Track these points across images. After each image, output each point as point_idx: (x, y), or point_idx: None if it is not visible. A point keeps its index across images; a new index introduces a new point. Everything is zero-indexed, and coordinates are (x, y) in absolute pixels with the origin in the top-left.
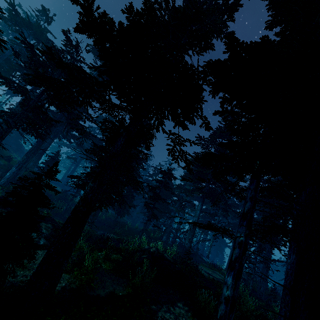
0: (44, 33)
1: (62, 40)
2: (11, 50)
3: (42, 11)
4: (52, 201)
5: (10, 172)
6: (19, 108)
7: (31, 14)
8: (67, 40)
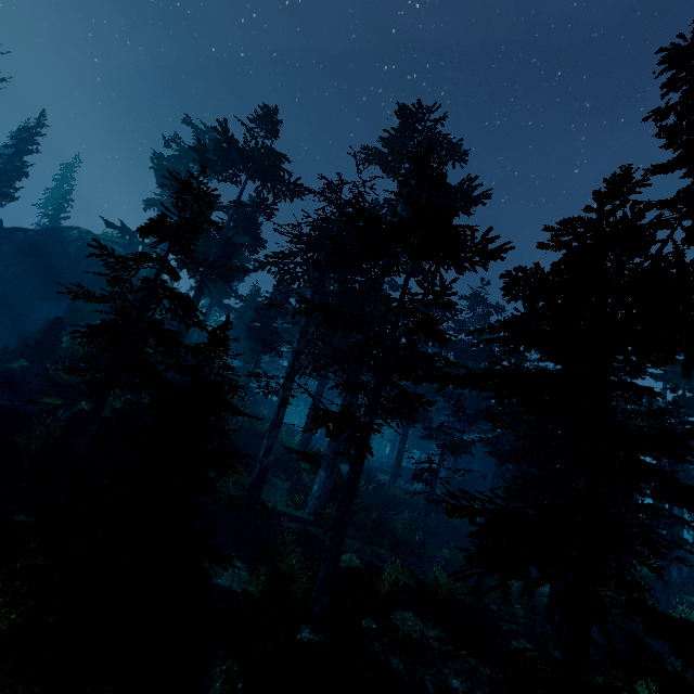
0: (283, 163)
1: (402, 175)
2: (229, 220)
3: (261, 118)
4: (388, 519)
5: (317, 482)
6: (303, 344)
7: (208, 127)
8: (416, 171)
